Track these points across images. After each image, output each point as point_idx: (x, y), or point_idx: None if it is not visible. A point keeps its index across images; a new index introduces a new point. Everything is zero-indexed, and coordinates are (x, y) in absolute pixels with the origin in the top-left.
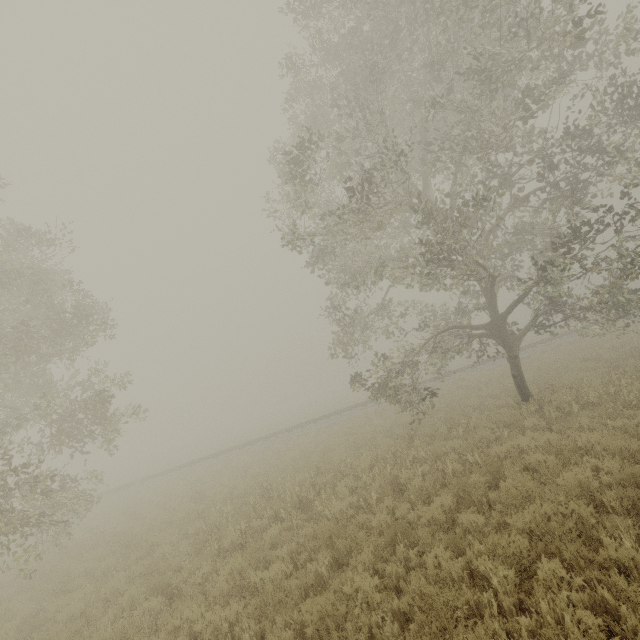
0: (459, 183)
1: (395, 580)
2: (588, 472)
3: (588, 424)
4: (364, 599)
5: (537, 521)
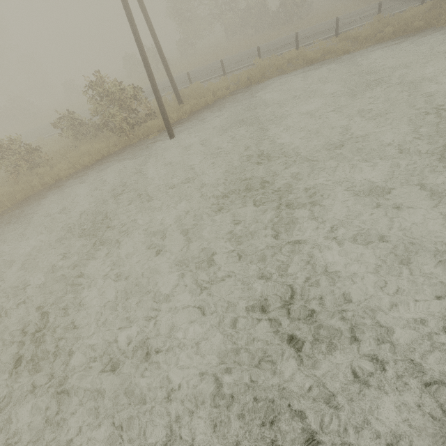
0: None
1: None
2: None
3: None
4: None
5: None
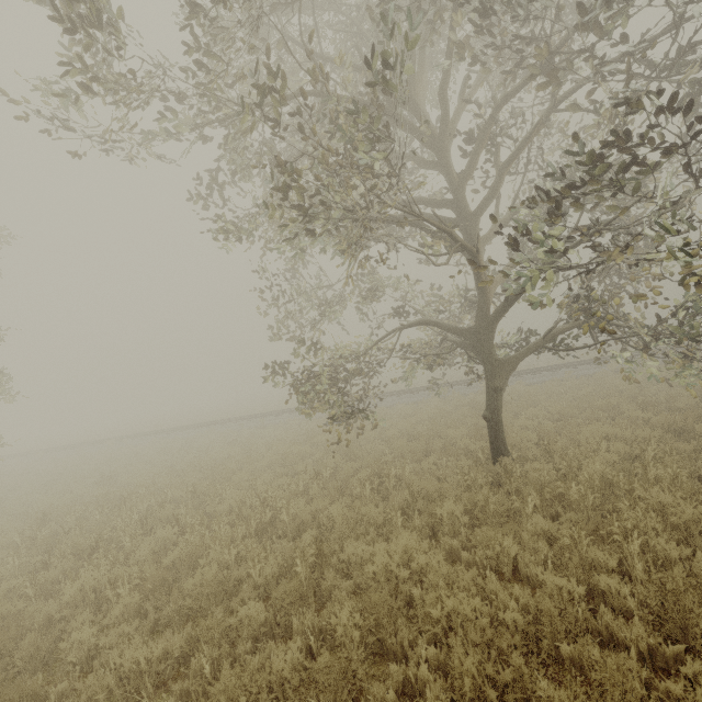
0: None
1: None
2: None
3: (513, 555)
4: None
5: None
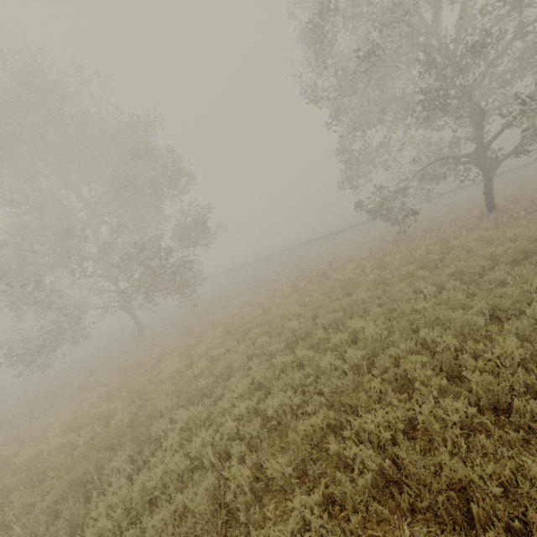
0: (461, 27)
1: (377, 297)
2: (499, 248)
3: (524, 224)
4: (361, 301)
5: (457, 270)
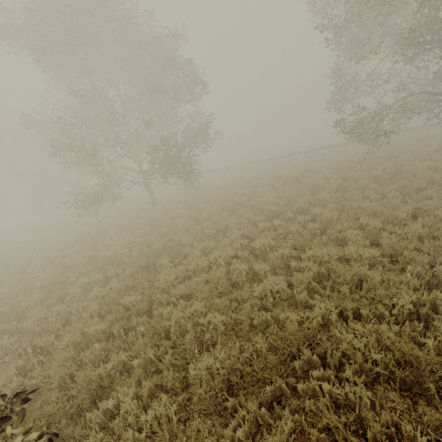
0: None
1: (335, 198)
2: (439, 174)
3: None
4: (323, 199)
5: (400, 186)
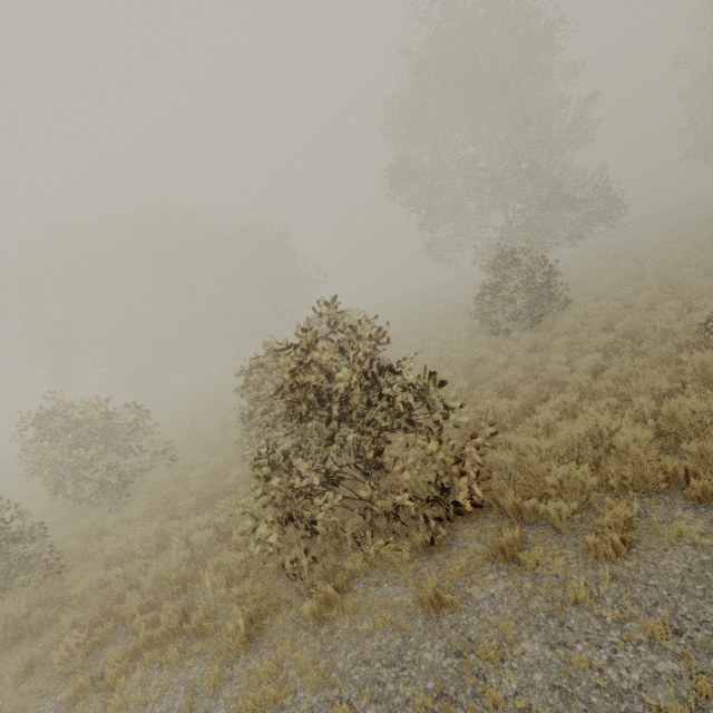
0: None
1: None
2: None
3: None
4: None
5: None
